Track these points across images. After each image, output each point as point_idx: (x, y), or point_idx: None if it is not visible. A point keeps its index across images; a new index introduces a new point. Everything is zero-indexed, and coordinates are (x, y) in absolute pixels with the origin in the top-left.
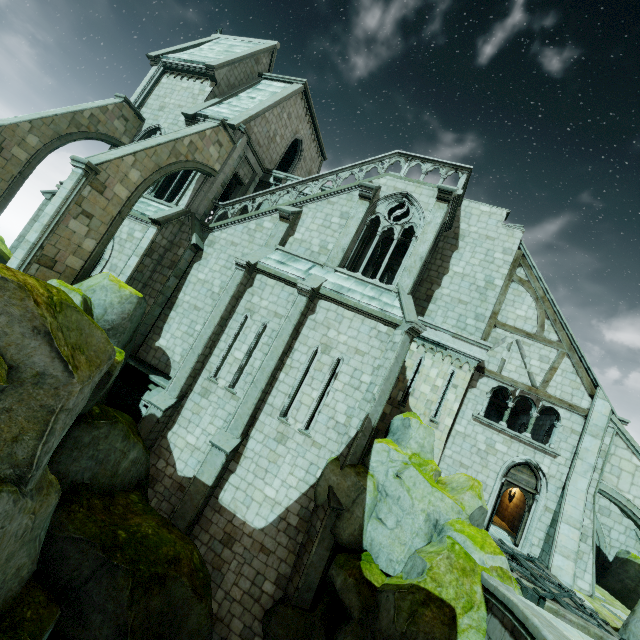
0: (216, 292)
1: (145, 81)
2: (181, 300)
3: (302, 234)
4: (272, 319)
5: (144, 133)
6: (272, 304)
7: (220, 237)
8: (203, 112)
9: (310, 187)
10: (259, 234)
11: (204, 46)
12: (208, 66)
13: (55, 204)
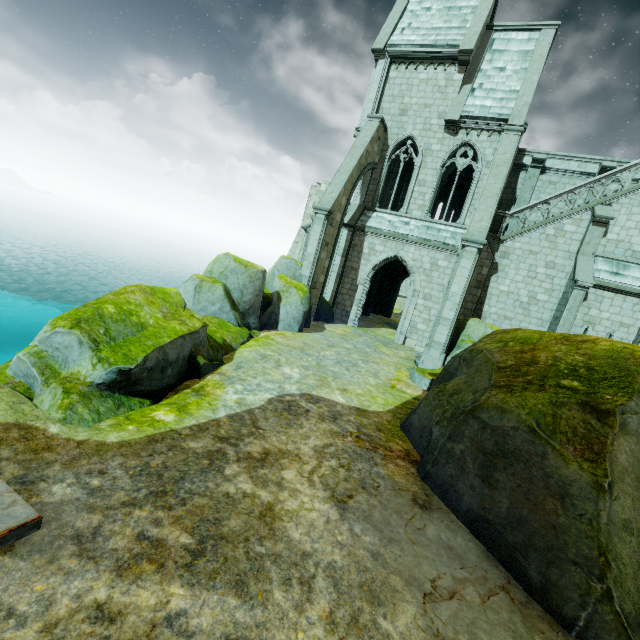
0: (525, 302)
1: (376, 83)
2: (487, 312)
3: (617, 234)
4: (618, 329)
5: (393, 147)
6: (615, 315)
7: (513, 247)
8: (468, 112)
9: (618, 179)
10: (561, 239)
11: (413, 6)
12: (462, 51)
13: (460, 284)
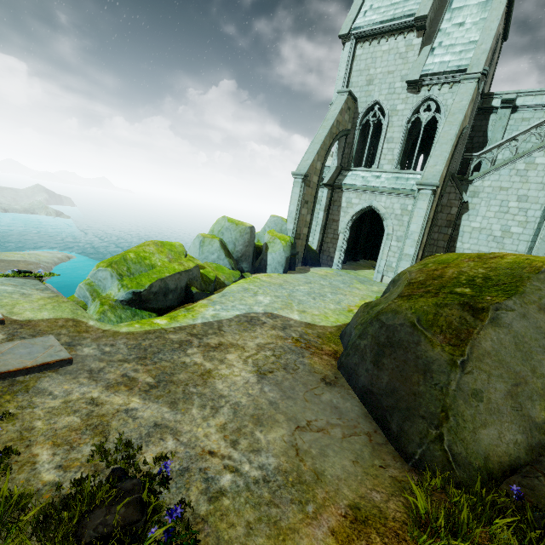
0: (498, 236)
1: (344, 62)
2: (460, 248)
3: None
4: None
5: (363, 113)
6: None
7: (483, 186)
8: (427, 71)
9: None
10: (533, 172)
11: None
12: (418, 18)
13: (418, 223)
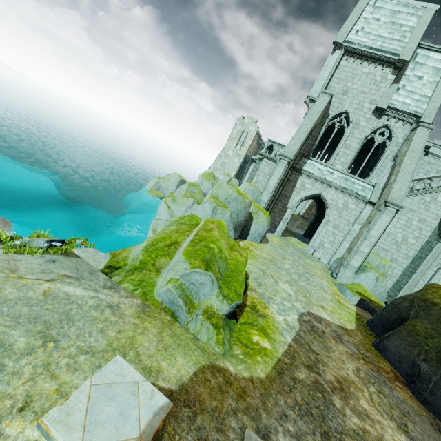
0: (399, 241)
1: (330, 66)
2: None
3: None
4: None
5: (332, 116)
6: None
7: None
8: (393, 105)
9: None
10: (433, 205)
11: (366, 14)
12: (401, 60)
13: (378, 230)
